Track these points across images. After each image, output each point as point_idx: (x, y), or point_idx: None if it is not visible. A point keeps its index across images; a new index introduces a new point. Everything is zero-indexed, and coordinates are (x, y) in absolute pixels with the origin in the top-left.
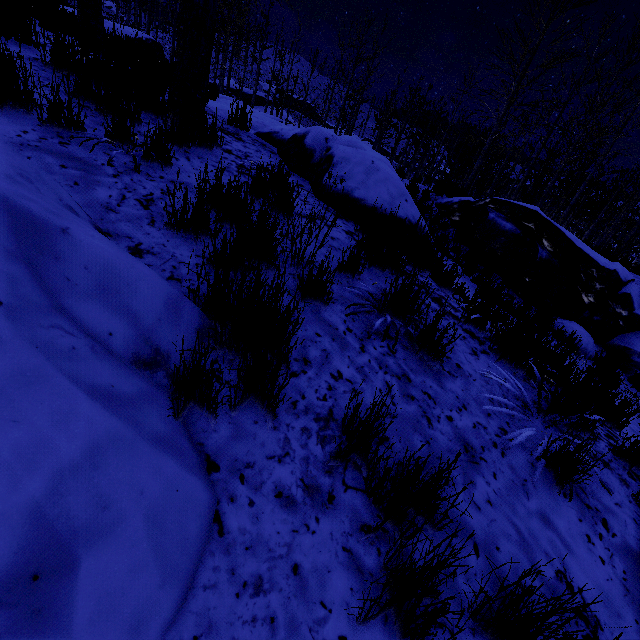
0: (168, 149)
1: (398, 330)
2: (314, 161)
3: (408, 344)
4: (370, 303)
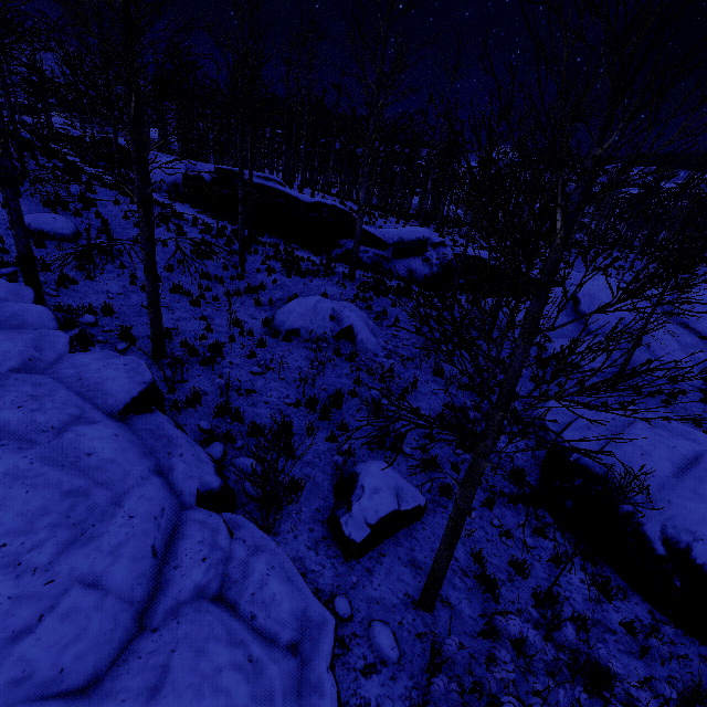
0: None
1: None
2: None
3: None
4: None
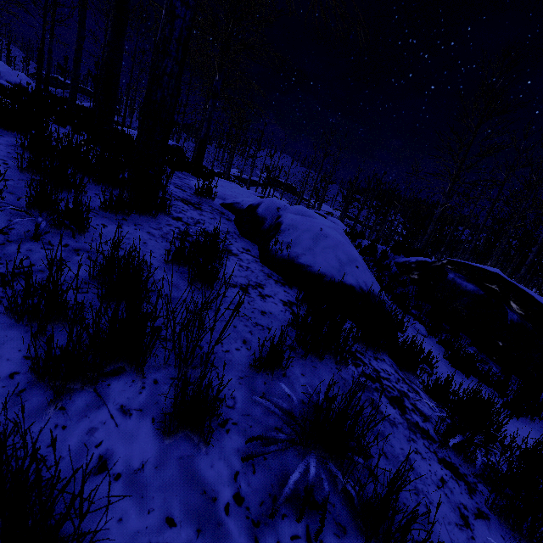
0: (89, 217)
1: (326, 498)
2: (265, 227)
3: (347, 518)
4: (284, 436)
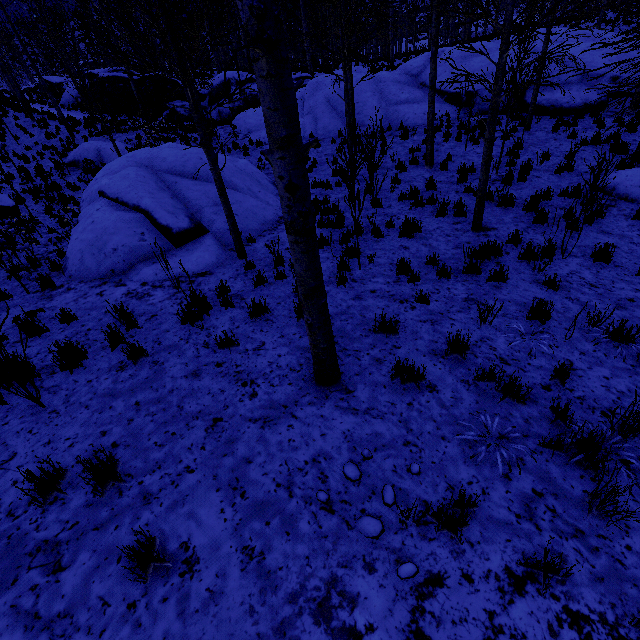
0: None
1: None
2: None
3: None
4: None
